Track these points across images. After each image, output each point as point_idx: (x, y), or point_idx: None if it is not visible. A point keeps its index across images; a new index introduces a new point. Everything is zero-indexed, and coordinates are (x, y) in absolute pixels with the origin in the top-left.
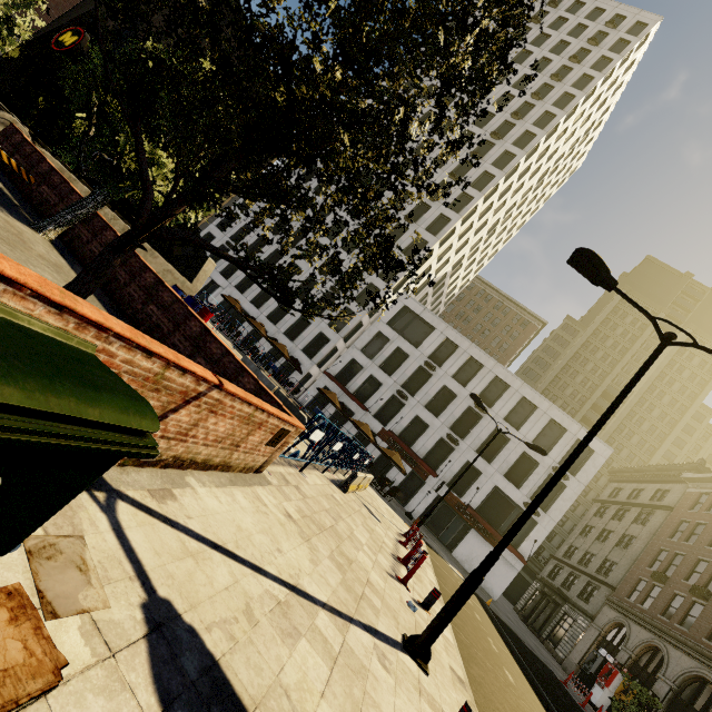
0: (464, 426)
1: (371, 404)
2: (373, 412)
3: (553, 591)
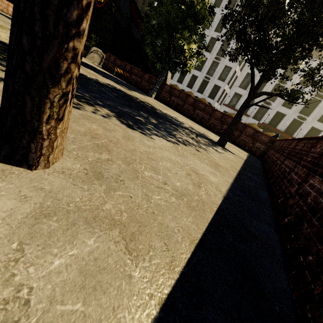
0: (308, 109)
1: (249, 112)
2: (251, 116)
3: None
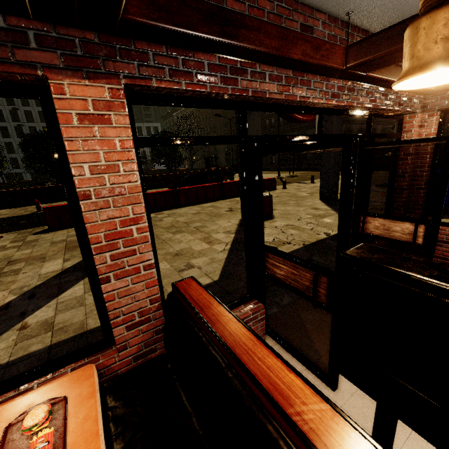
0: None
1: None
2: None
3: None
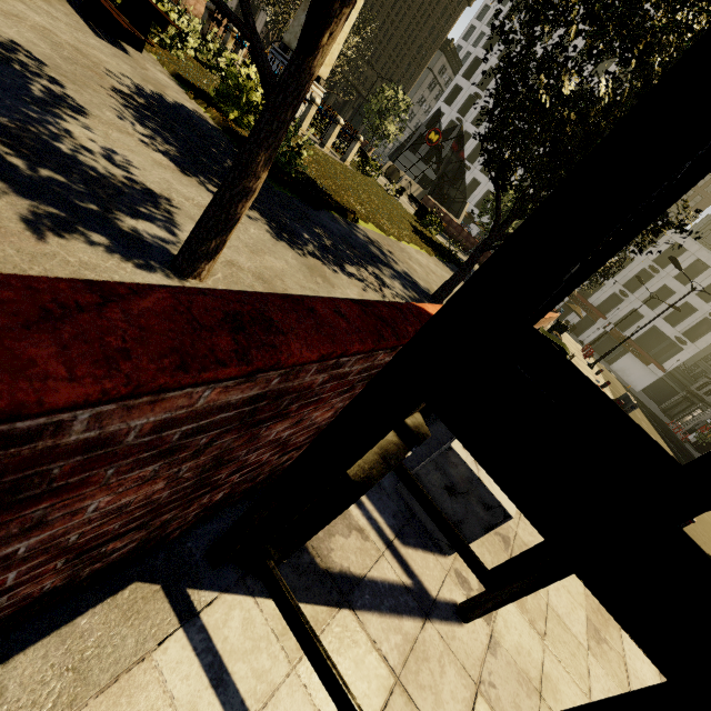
0: (635, 284)
1: None
2: None
3: (693, 396)
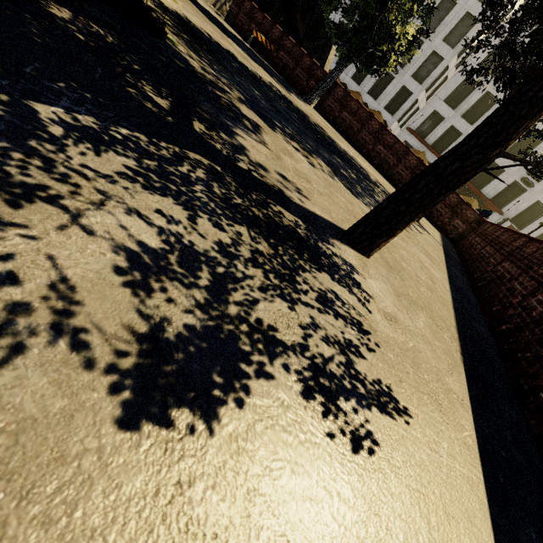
0: None
1: None
2: None
3: None
